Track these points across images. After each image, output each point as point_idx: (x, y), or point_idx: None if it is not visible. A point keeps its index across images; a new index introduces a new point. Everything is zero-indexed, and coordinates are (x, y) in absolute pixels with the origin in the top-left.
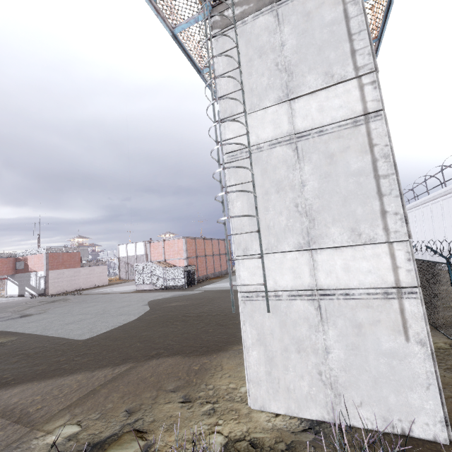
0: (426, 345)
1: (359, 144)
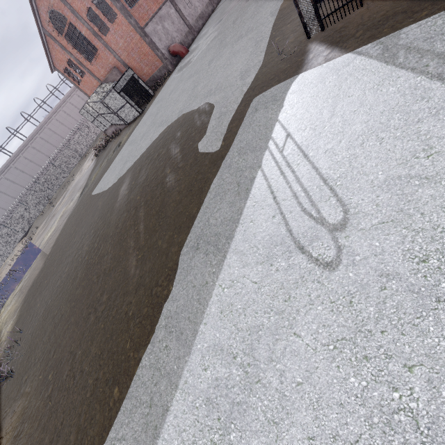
0: None
1: None
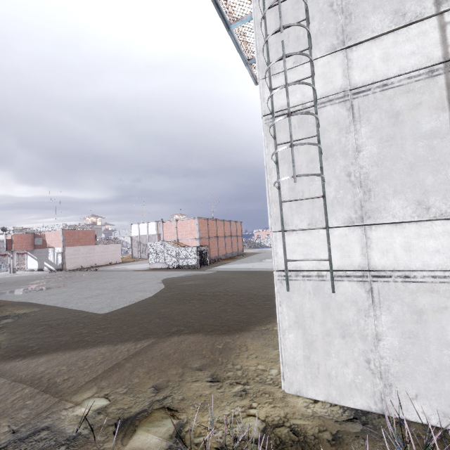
0: None
1: (434, 99)
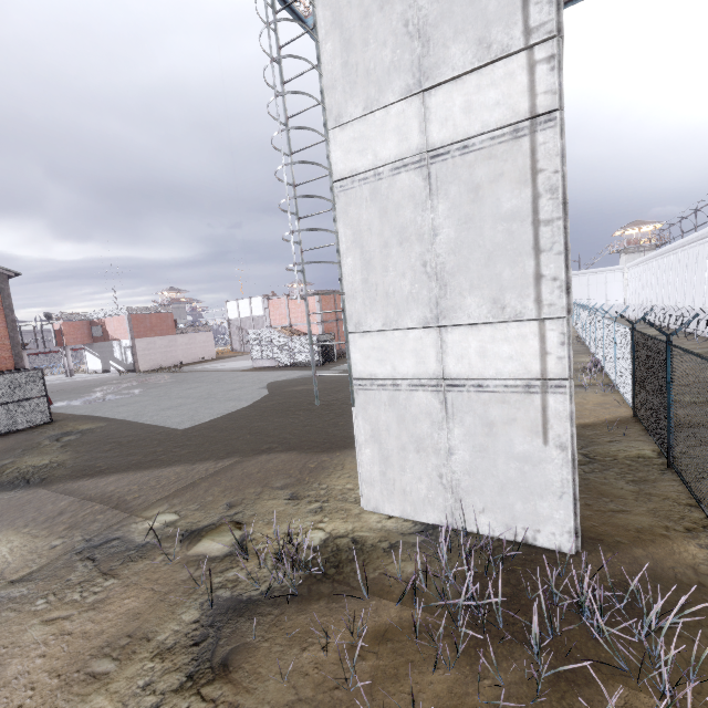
0: (566, 449)
1: (517, 169)
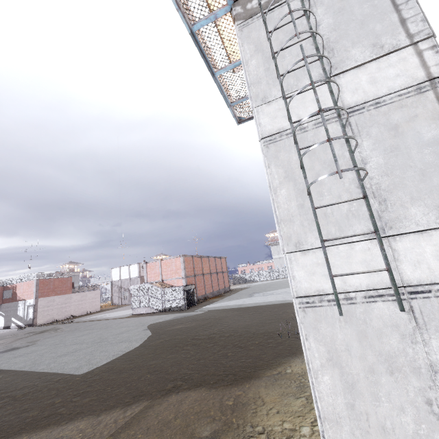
0: None
1: (428, 111)
